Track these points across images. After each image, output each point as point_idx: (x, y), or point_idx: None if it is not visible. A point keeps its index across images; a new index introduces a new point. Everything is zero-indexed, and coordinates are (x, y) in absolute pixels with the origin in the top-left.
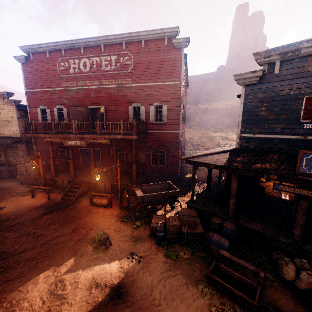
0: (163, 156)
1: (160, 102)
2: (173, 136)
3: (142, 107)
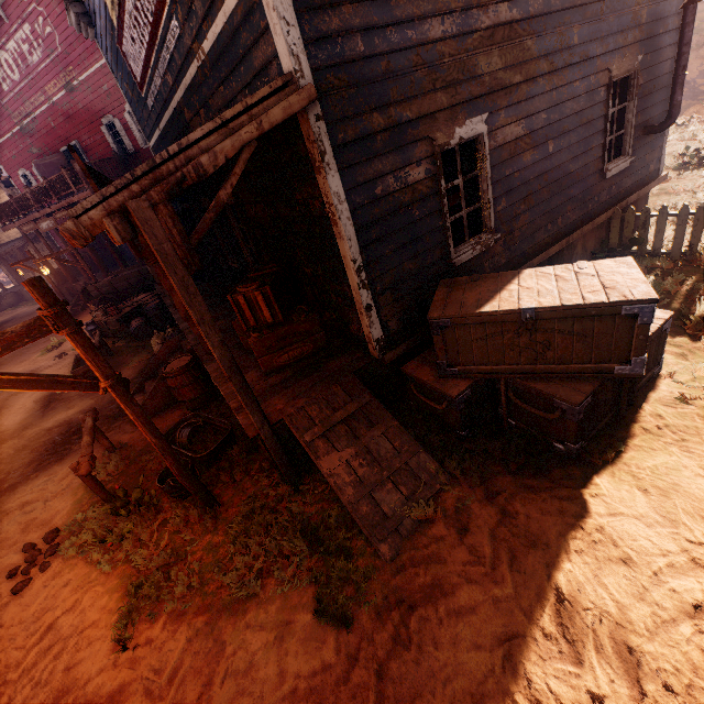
0: None
1: None
2: None
3: (116, 123)
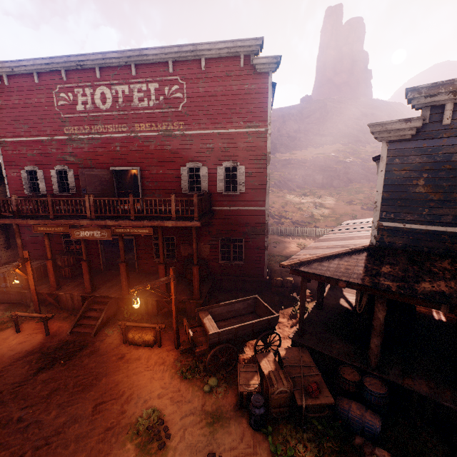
0: (239, 247)
1: (233, 160)
2: (255, 216)
3: (203, 170)
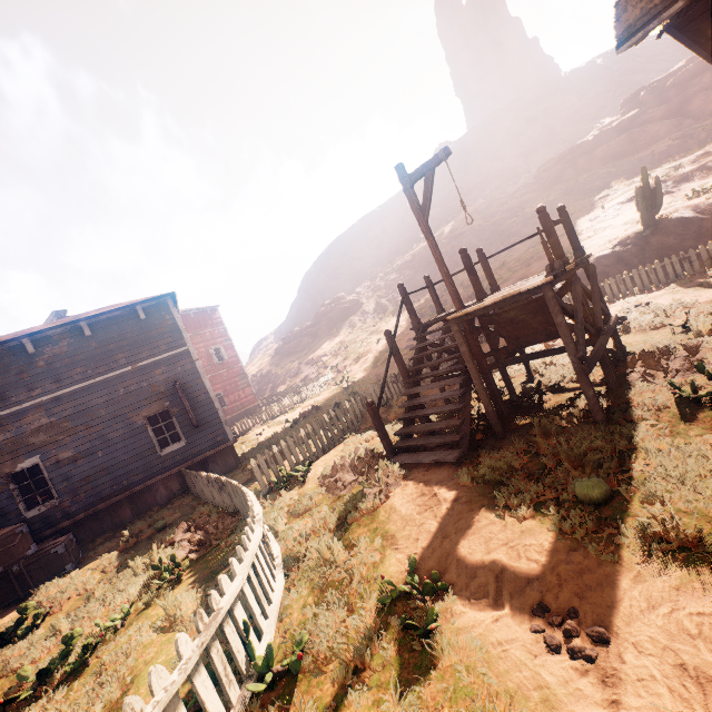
0: None
1: None
2: None
3: None
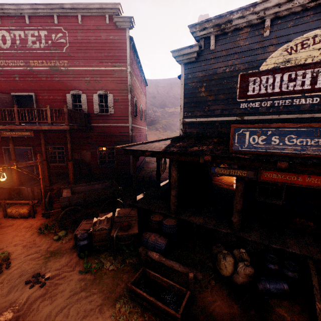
0: (112, 154)
1: (105, 90)
2: (122, 130)
3: (83, 96)
